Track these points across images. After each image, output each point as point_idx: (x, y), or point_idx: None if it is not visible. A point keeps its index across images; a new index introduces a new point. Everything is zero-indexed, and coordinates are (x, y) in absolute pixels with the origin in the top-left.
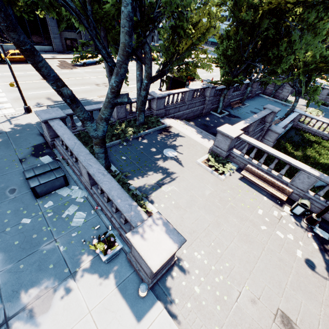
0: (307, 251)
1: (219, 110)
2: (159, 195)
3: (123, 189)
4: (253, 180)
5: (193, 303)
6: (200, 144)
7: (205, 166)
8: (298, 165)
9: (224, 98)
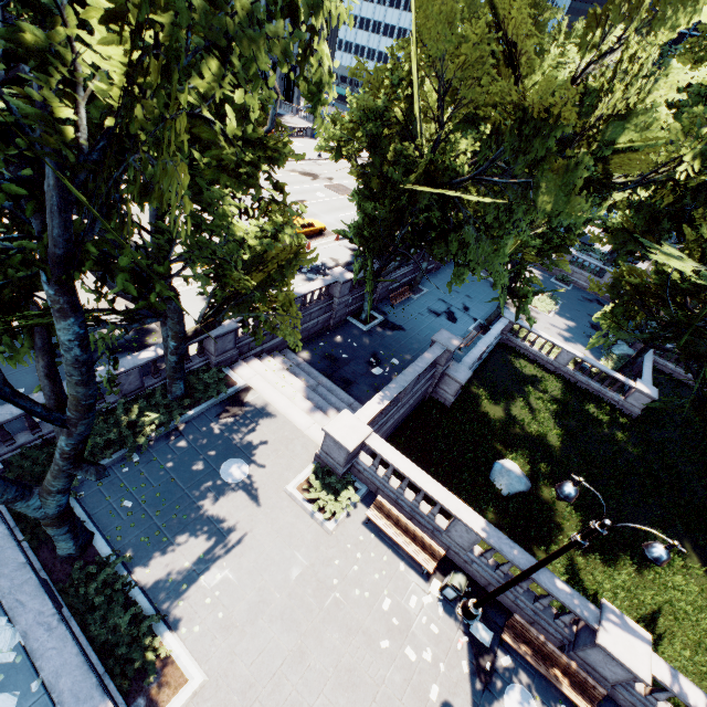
0: (449, 683)
1: (364, 316)
2: (194, 601)
3: (87, 667)
4: (385, 530)
5: None
6: (302, 436)
7: (301, 502)
8: (453, 510)
9: (377, 288)
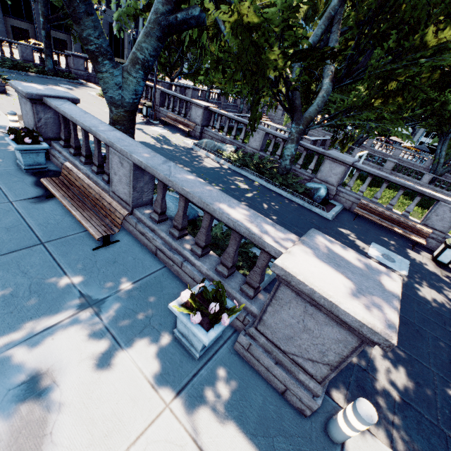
0: None
1: None
2: None
3: None
4: None
5: (6, 100)
6: None
7: (92, 94)
8: (152, 85)
9: None
